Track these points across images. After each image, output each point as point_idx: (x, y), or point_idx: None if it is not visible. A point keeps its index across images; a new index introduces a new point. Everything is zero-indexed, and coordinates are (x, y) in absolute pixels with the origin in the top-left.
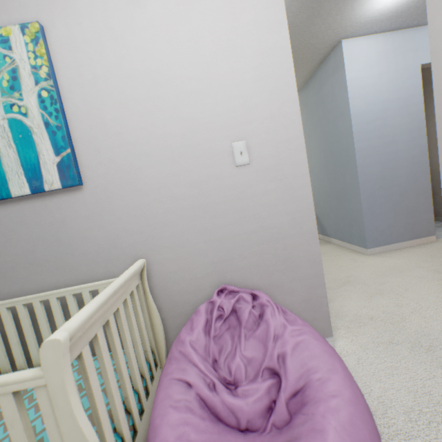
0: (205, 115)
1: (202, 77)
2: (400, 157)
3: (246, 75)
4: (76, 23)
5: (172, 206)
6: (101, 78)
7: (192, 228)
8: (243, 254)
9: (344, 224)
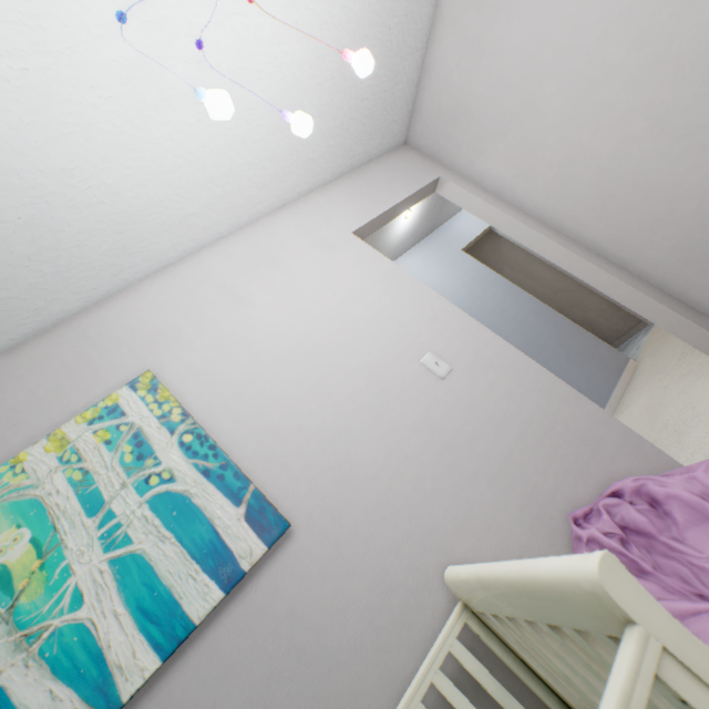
0: (374, 354)
1: (346, 325)
2: (523, 317)
3: (382, 302)
4: (189, 351)
5: (416, 470)
6: (244, 384)
7: (460, 481)
8: (538, 469)
9: None
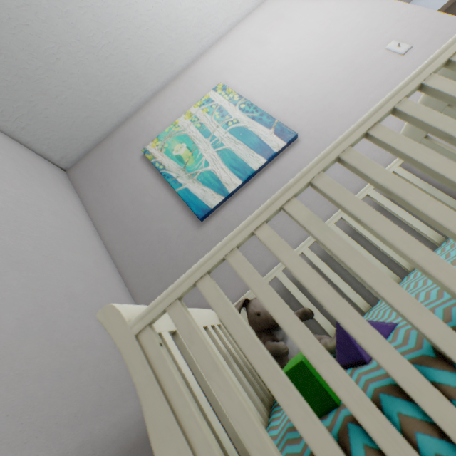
0: (349, 52)
1: (329, 40)
2: None
3: (356, 21)
4: (238, 74)
5: None
6: (268, 82)
7: None
8: None
9: None
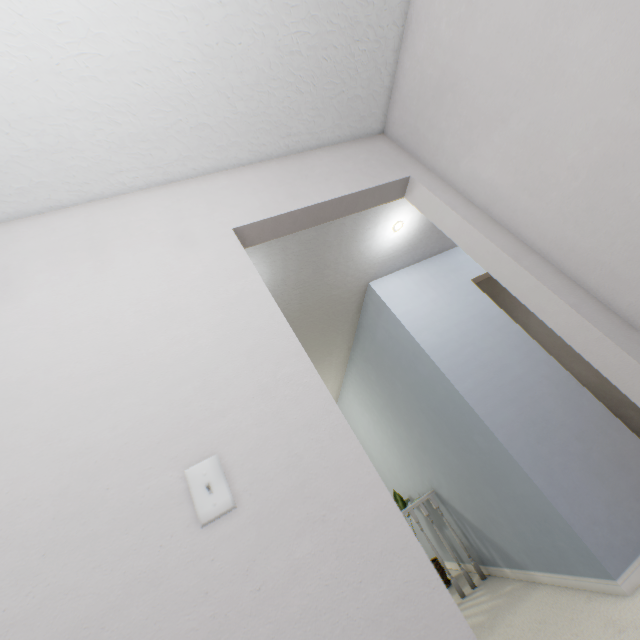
0: (121, 430)
1: (117, 365)
2: (530, 383)
3: (202, 340)
4: None
5: None
6: None
7: None
8: None
9: (533, 531)
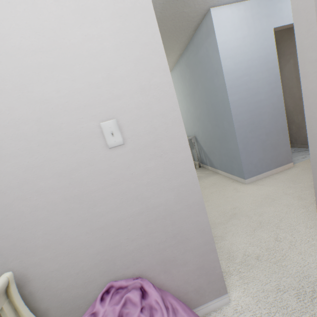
0: (62, 94)
1: (50, 47)
2: (263, 105)
3: (106, 43)
4: None
5: (40, 201)
6: None
7: (69, 222)
8: (131, 237)
9: (226, 160)
